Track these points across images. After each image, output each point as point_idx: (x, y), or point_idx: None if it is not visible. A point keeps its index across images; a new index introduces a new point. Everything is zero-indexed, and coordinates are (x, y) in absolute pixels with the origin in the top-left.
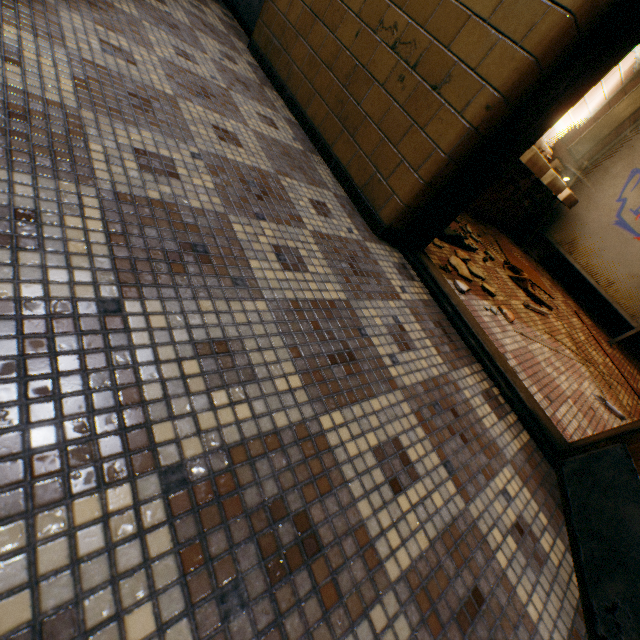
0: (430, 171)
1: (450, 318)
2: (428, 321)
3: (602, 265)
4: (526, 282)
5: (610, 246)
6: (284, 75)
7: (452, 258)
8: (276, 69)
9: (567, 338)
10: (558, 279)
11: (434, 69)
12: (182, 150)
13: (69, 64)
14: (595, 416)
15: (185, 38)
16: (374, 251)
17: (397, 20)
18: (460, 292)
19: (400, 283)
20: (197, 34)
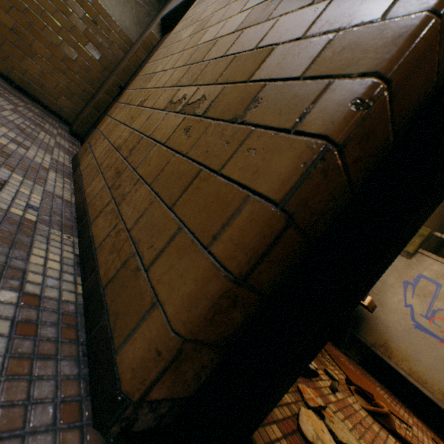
0: (242, 243)
1: None
2: None
3: (426, 371)
4: (390, 418)
5: (422, 349)
6: (84, 167)
7: (303, 415)
8: (81, 165)
9: None
10: (382, 381)
11: (231, 103)
12: None
13: None
14: None
15: None
16: None
17: (186, 92)
18: None
19: None
20: None
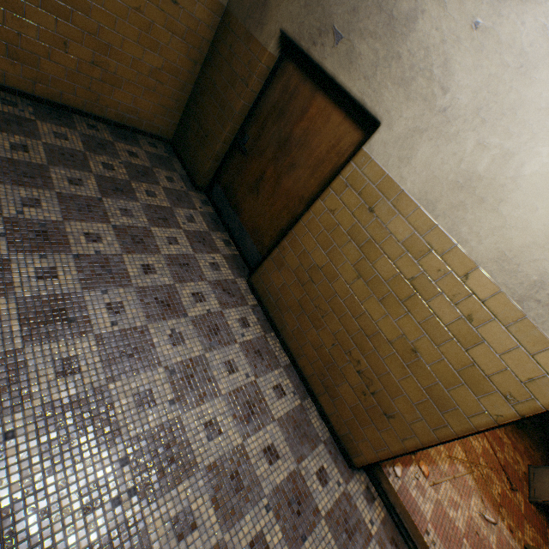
0: (384, 457)
1: (397, 525)
2: (387, 542)
3: None
4: None
5: None
6: (278, 324)
7: None
8: (272, 315)
9: (459, 445)
10: None
11: (384, 404)
12: (261, 509)
13: (204, 483)
14: (479, 539)
15: (223, 335)
16: (352, 490)
17: (360, 359)
18: (397, 476)
19: (369, 514)
20: (225, 315)
